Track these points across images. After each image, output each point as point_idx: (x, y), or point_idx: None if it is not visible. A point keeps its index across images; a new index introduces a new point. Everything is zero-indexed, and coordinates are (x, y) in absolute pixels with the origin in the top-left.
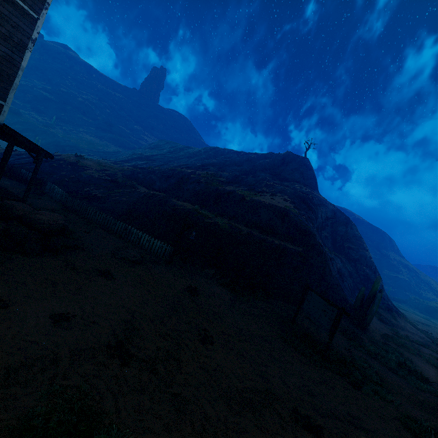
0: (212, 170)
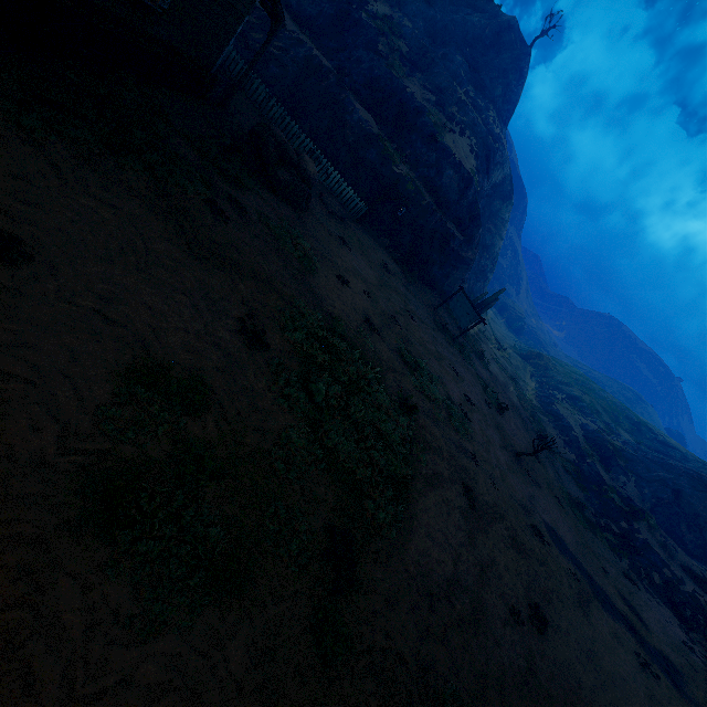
0: None
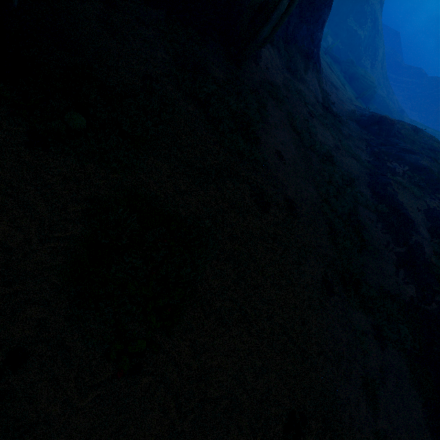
0: None
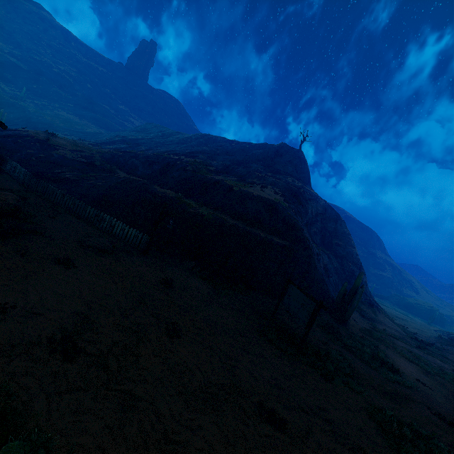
0: (201, 158)
